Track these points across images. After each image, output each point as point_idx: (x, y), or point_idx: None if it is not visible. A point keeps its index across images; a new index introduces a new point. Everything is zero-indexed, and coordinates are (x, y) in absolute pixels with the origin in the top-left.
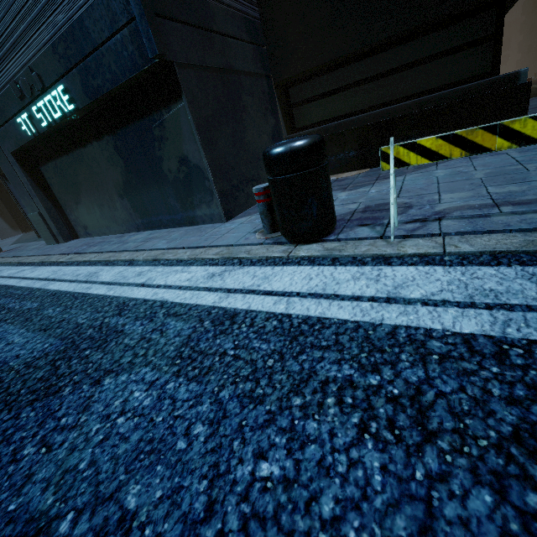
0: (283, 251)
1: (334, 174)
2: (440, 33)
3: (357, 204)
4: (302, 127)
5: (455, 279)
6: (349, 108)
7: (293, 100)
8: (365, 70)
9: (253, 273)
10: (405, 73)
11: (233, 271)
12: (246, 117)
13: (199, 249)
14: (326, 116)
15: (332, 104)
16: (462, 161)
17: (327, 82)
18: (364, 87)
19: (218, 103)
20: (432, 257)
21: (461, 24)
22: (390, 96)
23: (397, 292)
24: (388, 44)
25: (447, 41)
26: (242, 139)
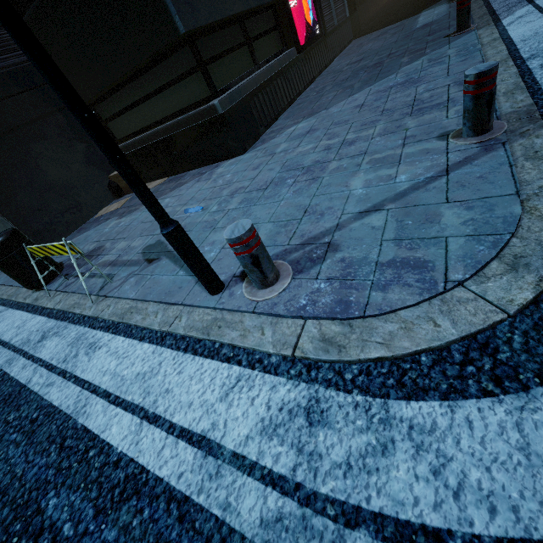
0: (25, 297)
1: (150, 181)
2: (166, 62)
3: (96, 244)
4: (119, 139)
5: (32, 331)
6: (143, 123)
7: (103, 116)
8: (136, 92)
9: (1, 318)
10: (163, 94)
11: (0, 313)
12: (43, 161)
13: (10, 288)
14: (132, 129)
15: (130, 120)
16: (190, 185)
17: (117, 102)
18: (143, 106)
19: (2, 167)
20: (53, 310)
21: (176, 55)
22: (163, 112)
23: (13, 339)
24: (136, 73)
25: (175, 69)
26: (45, 182)
